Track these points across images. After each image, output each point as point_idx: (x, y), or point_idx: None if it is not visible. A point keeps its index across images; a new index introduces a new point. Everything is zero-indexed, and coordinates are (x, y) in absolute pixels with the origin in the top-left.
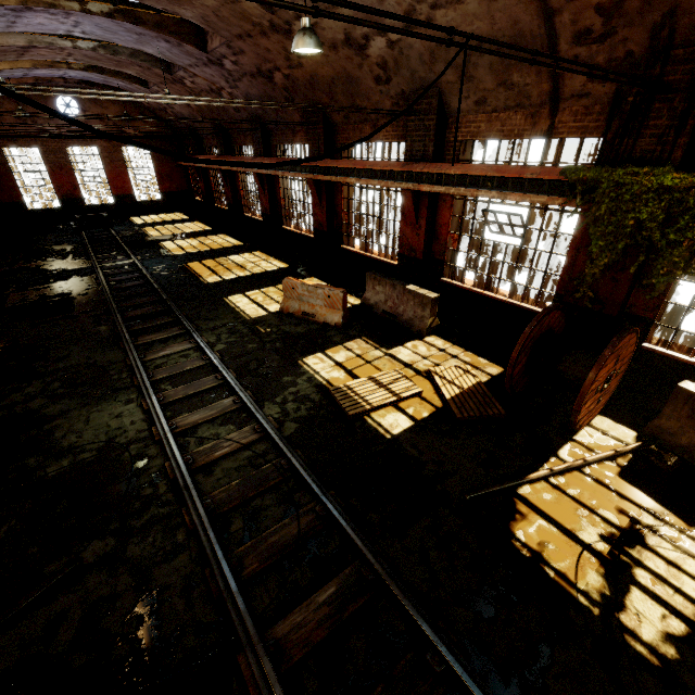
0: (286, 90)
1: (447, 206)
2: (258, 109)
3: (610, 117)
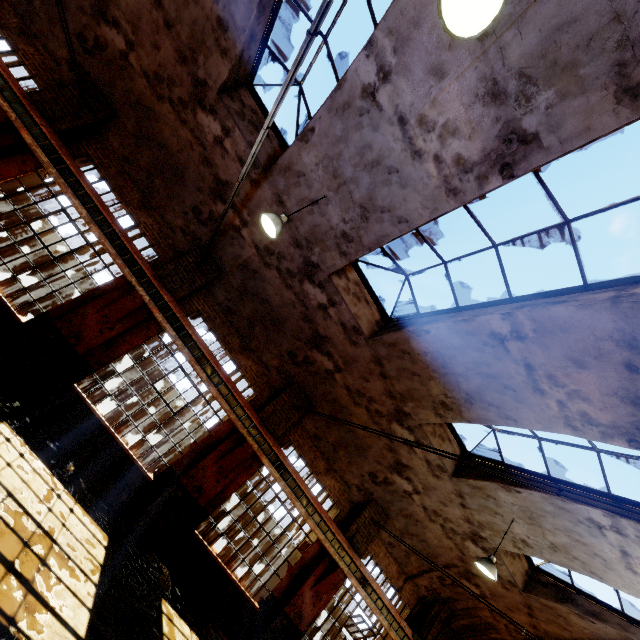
0: (306, 358)
1: (336, 587)
2: (240, 282)
3: (417, 603)
